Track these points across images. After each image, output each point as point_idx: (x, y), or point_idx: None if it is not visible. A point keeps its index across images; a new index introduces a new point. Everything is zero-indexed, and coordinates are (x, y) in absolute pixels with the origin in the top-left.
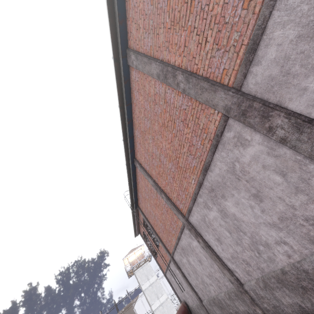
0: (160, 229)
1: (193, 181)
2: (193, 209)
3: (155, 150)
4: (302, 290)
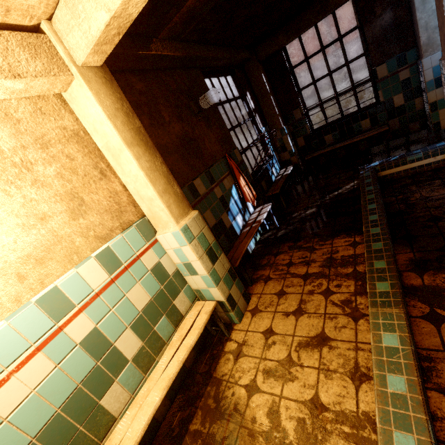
0: (300, 59)
1: (357, 34)
2: (345, 46)
3: (349, 14)
4: (364, 66)
